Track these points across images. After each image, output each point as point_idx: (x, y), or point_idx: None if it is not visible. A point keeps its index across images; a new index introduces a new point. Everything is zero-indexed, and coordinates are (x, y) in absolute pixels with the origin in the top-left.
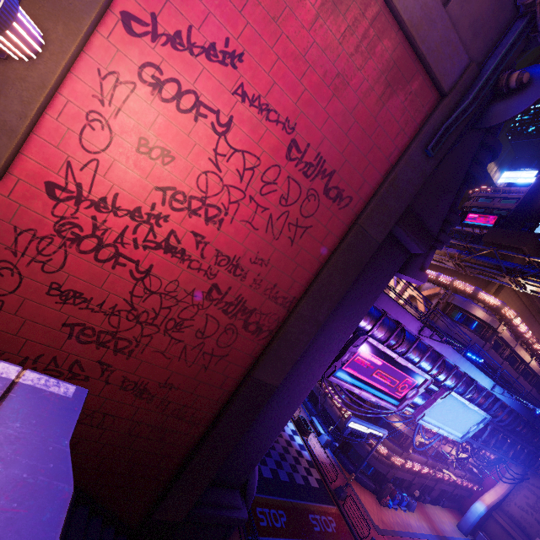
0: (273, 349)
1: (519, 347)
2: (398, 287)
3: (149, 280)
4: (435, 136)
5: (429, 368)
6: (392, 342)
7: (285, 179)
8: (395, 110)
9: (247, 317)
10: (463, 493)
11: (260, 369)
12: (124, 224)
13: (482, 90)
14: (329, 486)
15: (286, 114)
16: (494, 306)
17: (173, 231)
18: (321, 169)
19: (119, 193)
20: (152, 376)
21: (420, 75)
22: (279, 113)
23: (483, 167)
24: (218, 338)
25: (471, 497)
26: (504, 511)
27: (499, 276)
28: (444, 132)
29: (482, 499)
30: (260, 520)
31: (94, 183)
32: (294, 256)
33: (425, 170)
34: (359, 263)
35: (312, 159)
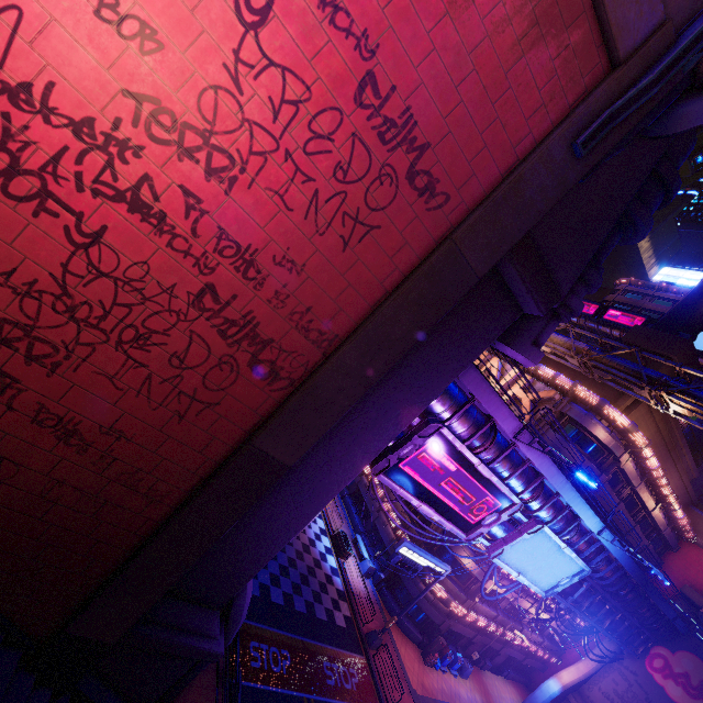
0: (291, 408)
1: (643, 487)
2: (501, 382)
3: (98, 252)
4: (592, 125)
5: (521, 489)
6: (476, 442)
7: (348, 136)
8: (538, 70)
9: (258, 350)
10: (536, 664)
11: (266, 435)
12: (61, 141)
13: (674, 66)
14: (360, 628)
15: (365, 23)
16: (621, 427)
17: (148, 177)
18: (408, 135)
19: (56, 83)
20: (89, 412)
21: (587, 21)
22: (354, 18)
23: (648, 208)
24: (207, 374)
25: (545, 671)
26: (584, 696)
27: (636, 386)
28: (606, 122)
29: (558, 677)
30: (252, 658)
31: (10, 51)
32: (346, 270)
33: (567, 177)
34: (444, 302)
35: (397, 114)
